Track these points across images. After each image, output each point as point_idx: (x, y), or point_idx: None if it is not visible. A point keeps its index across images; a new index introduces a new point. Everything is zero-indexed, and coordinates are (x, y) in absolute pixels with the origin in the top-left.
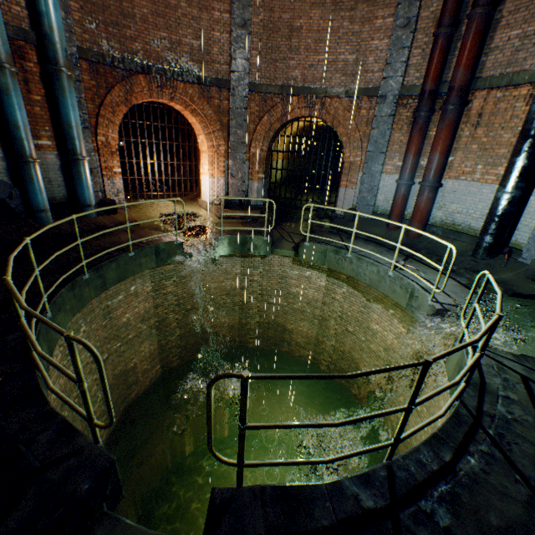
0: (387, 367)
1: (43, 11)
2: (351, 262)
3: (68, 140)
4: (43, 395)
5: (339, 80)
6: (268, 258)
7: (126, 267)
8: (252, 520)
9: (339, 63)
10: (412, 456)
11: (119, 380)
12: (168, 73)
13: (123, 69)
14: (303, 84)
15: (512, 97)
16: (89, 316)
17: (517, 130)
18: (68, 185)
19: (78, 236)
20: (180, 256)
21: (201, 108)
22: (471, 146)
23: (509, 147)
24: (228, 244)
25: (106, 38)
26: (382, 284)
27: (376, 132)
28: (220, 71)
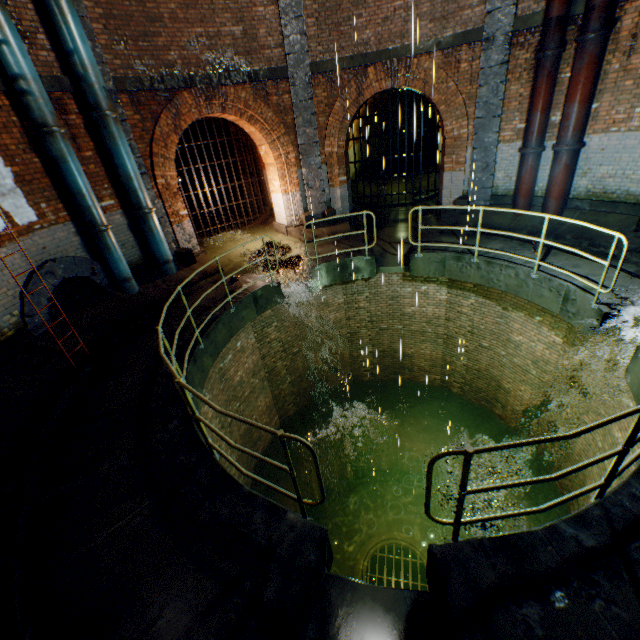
0: (607, 419)
1: (71, 49)
2: (479, 269)
3: (131, 194)
4: (234, 479)
5: (426, 30)
6: (373, 280)
7: (231, 325)
8: (480, 570)
9: (423, 6)
10: (623, 490)
11: (245, 439)
12: (214, 80)
13: (164, 90)
14: (378, 48)
15: None
16: (209, 384)
17: None
18: (141, 244)
19: (186, 307)
20: (278, 298)
21: (259, 112)
22: (623, 84)
23: None
24: (326, 273)
25: (138, 57)
26: (523, 289)
27: (485, 90)
28: (272, 58)
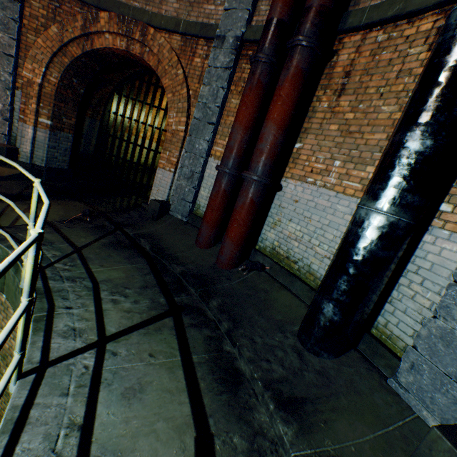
0: None
1: None
2: None
3: None
4: None
5: (171, 6)
6: None
7: None
8: None
9: None
10: None
11: None
12: None
13: None
14: None
15: (403, 38)
16: None
17: (408, 97)
18: None
19: None
20: None
21: None
22: (329, 126)
23: (391, 129)
24: None
25: None
26: None
27: (207, 90)
28: None
